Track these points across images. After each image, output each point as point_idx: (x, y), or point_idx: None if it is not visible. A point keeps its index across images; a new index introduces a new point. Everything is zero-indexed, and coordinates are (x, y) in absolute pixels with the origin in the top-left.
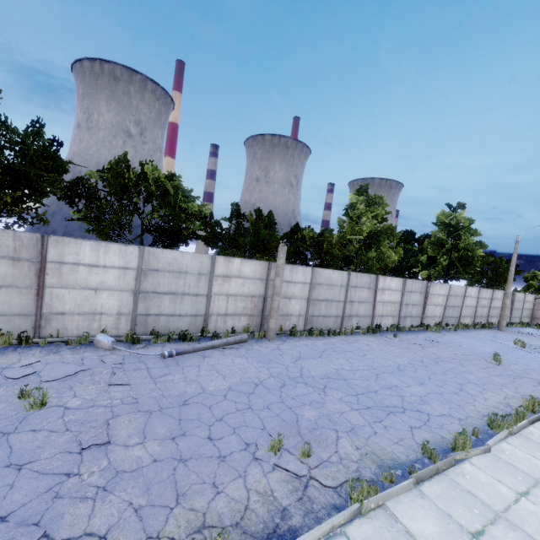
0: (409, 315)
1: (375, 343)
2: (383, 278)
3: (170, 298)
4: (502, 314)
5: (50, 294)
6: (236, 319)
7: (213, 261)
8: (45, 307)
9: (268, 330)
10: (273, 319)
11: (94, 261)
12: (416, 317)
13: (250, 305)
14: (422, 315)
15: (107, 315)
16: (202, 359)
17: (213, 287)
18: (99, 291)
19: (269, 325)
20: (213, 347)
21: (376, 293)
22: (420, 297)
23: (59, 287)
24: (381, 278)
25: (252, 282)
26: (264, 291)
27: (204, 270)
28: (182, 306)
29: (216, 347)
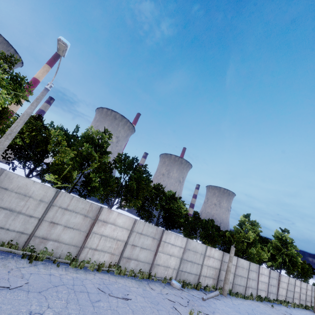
0: (272, 292)
1: (267, 309)
2: (261, 267)
3: (190, 263)
4: (314, 301)
5: (158, 255)
6: (208, 279)
7: (206, 248)
8: (155, 261)
9: (224, 290)
10: (227, 284)
11: (173, 243)
12: (274, 294)
13: (214, 272)
14: (277, 293)
15: (170, 268)
16: (215, 304)
17: (204, 261)
18: (171, 256)
19: (225, 287)
20: (212, 297)
21: (259, 275)
22: (276, 281)
23: (161, 252)
24: (261, 267)
25: (216, 261)
26: (220, 266)
27: (203, 252)
28: (193, 269)
29: (213, 297)
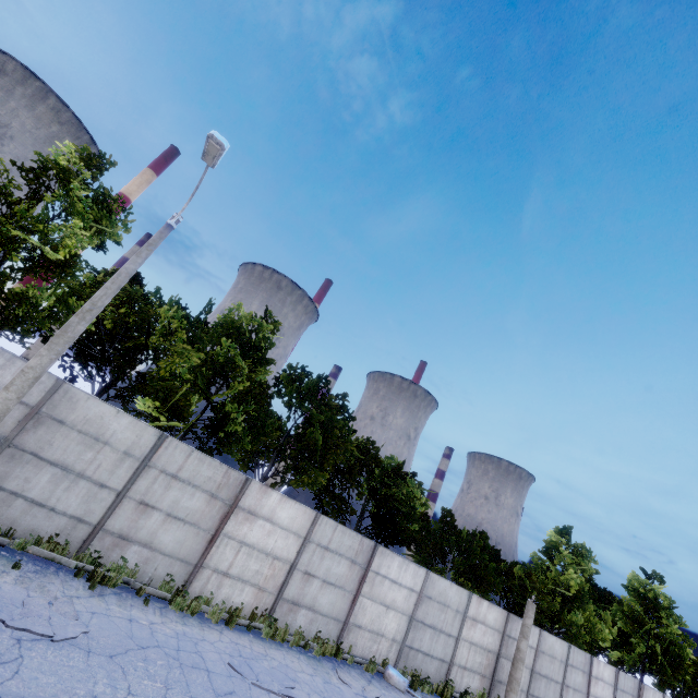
0: None
1: None
2: (597, 662)
3: (430, 632)
4: None
5: (360, 602)
6: (471, 676)
7: (469, 599)
8: (352, 616)
9: None
10: (515, 694)
11: (396, 577)
12: None
13: (485, 661)
14: None
15: (385, 638)
16: None
17: (463, 629)
18: (389, 609)
19: None
20: None
21: (590, 681)
22: None
23: (367, 597)
24: (595, 661)
25: (492, 632)
26: (498, 647)
27: (461, 607)
28: (436, 645)
29: None
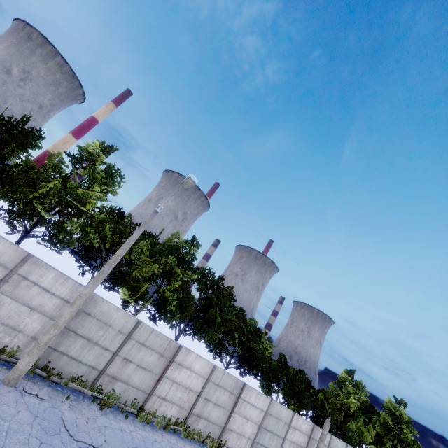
0: None
1: None
2: None
3: (269, 434)
4: None
5: (233, 416)
6: None
7: (293, 416)
8: (228, 424)
9: None
10: None
11: (254, 402)
12: None
13: None
14: None
15: (245, 437)
16: None
17: (287, 433)
18: (248, 421)
19: None
20: None
21: None
22: None
23: (237, 413)
24: None
25: (303, 435)
26: (306, 444)
27: (288, 420)
28: (272, 442)
29: None
